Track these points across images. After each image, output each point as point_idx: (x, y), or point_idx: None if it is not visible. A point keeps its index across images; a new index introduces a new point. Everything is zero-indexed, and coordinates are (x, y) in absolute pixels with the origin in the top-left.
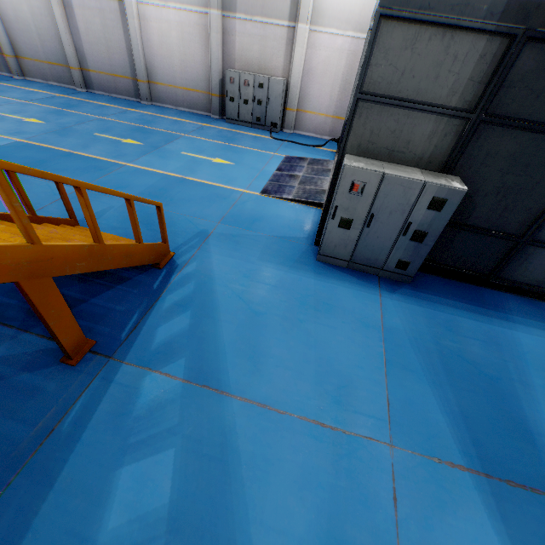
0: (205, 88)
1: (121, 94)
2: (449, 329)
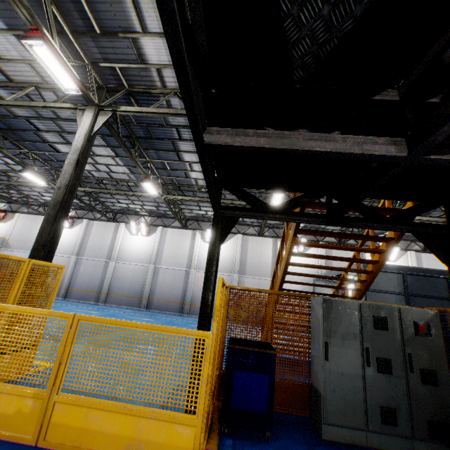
0: None
1: (169, 311)
2: None
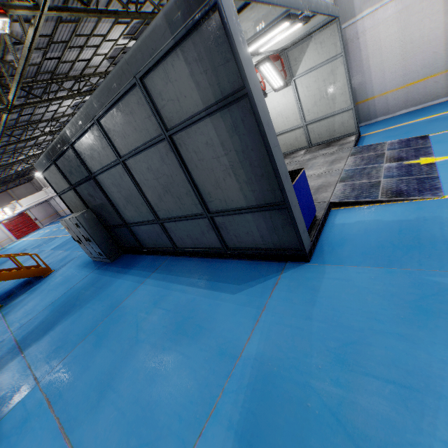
0: None
1: None
2: (93, 284)
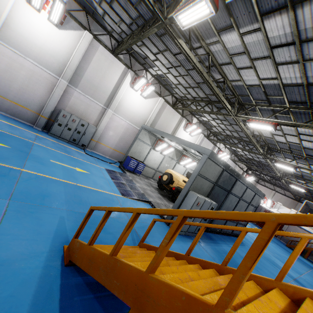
0: (35, 110)
1: None
2: (218, 252)
